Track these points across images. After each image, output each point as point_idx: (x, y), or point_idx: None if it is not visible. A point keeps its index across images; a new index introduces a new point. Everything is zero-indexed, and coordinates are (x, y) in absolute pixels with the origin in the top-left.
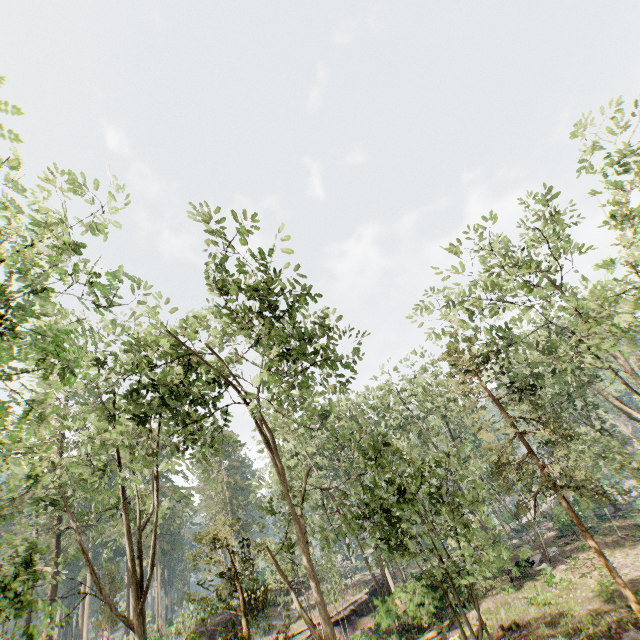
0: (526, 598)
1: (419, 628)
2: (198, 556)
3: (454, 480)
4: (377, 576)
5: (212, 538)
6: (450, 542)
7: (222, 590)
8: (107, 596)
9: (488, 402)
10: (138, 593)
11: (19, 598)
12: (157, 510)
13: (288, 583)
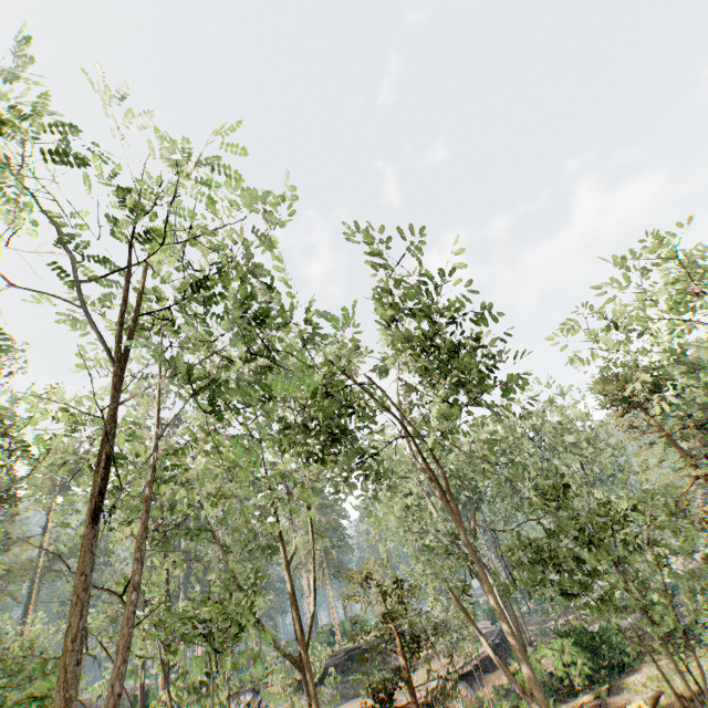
0: (707, 666)
1: (569, 690)
2: (351, 595)
3: (657, 526)
4: (493, 631)
5: (363, 577)
6: (651, 595)
7: (381, 632)
8: (264, 629)
9: (657, 438)
10: (301, 628)
11: (236, 623)
12: (312, 545)
13: (477, 628)
